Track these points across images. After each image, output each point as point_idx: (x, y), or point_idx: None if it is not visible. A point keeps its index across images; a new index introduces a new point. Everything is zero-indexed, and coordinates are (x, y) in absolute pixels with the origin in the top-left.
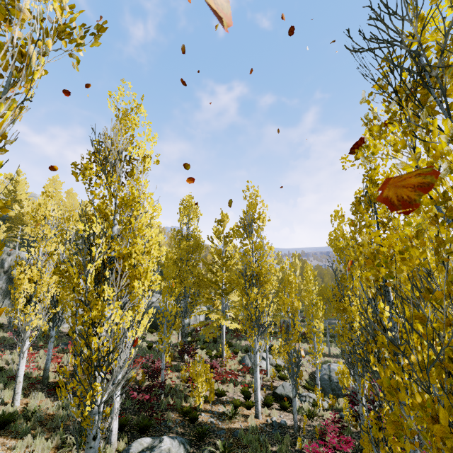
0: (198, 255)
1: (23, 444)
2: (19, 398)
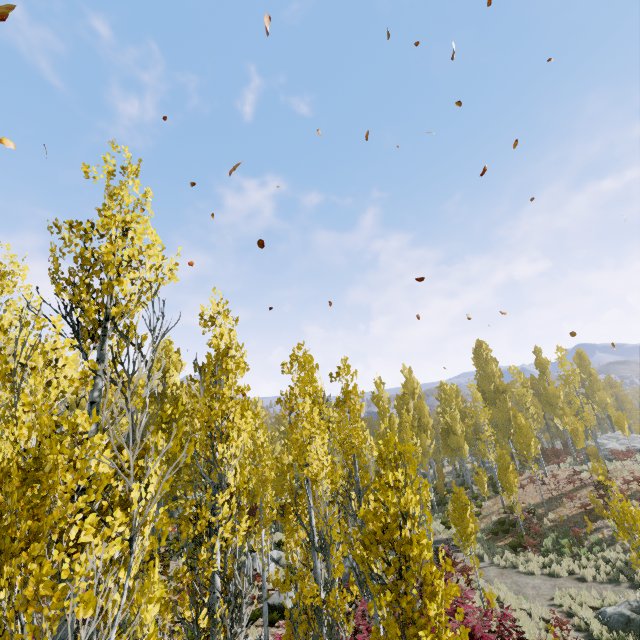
0: (176, 422)
1: None
2: None
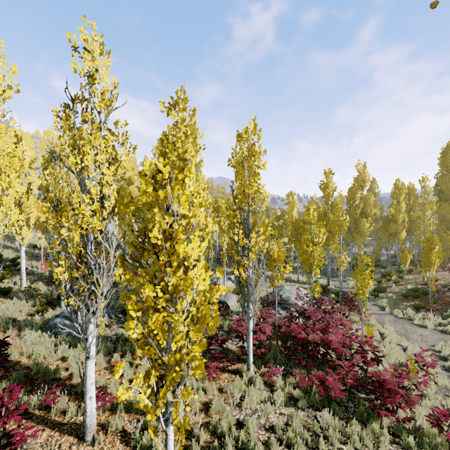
0: None
1: (11, 301)
2: (25, 283)
